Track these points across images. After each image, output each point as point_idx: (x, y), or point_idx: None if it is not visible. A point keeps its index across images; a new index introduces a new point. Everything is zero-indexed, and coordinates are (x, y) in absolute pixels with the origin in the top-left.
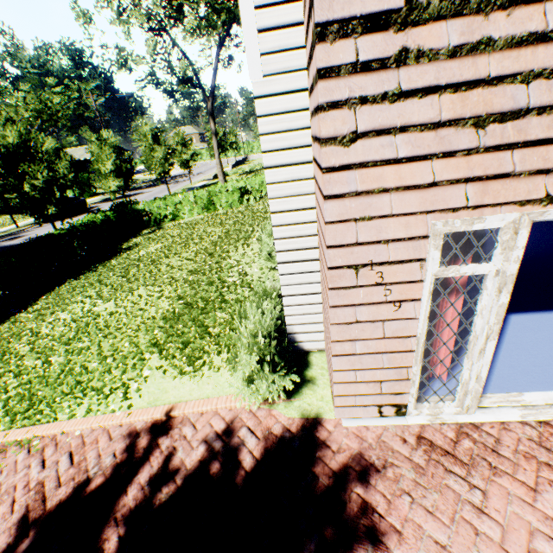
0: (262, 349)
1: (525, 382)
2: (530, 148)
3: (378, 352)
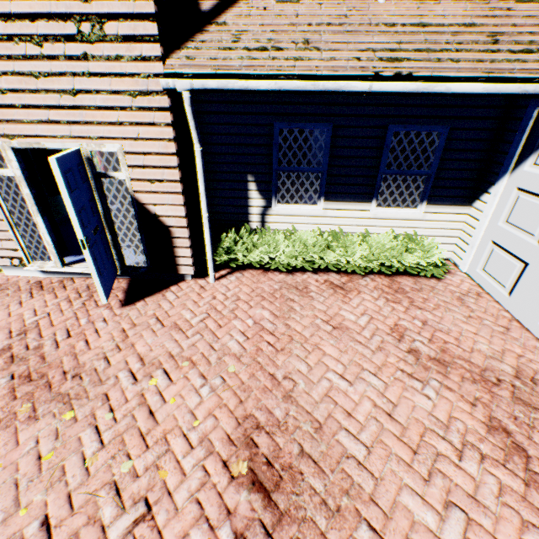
0: None
1: None
2: None
3: None
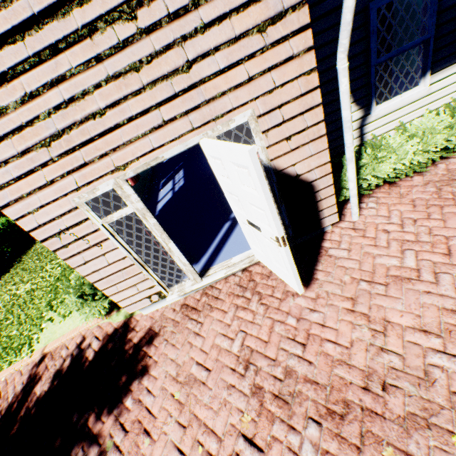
0: (79, 289)
1: (237, 250)
2: (85, 147)
3: (116, 271)
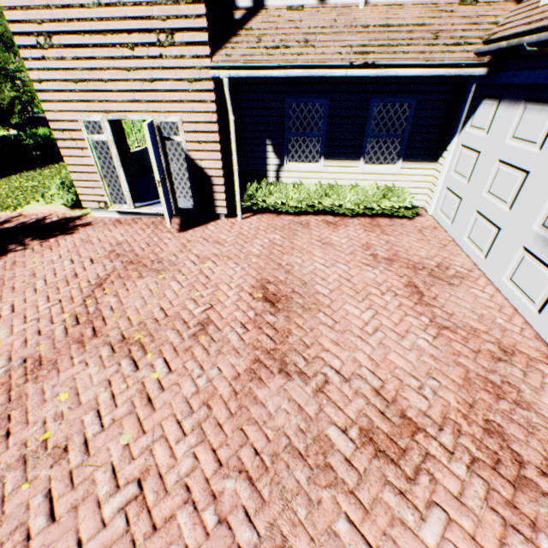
0: (64, 180)
1: None
2: (94, 93)
3: (86, 172)
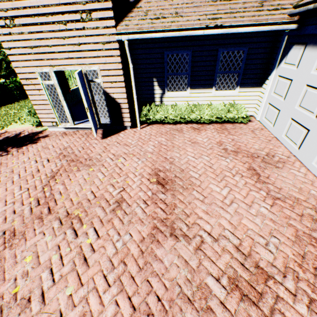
0: (30, 109)
1: None
2: (43, 54)
3: (42, 104)
